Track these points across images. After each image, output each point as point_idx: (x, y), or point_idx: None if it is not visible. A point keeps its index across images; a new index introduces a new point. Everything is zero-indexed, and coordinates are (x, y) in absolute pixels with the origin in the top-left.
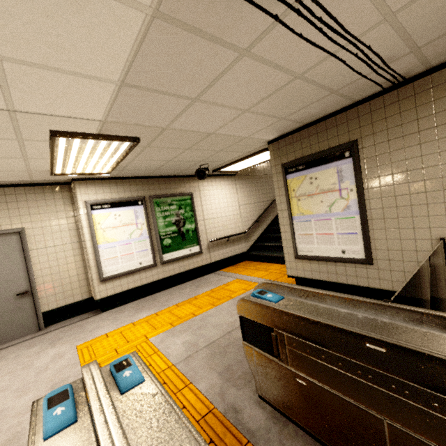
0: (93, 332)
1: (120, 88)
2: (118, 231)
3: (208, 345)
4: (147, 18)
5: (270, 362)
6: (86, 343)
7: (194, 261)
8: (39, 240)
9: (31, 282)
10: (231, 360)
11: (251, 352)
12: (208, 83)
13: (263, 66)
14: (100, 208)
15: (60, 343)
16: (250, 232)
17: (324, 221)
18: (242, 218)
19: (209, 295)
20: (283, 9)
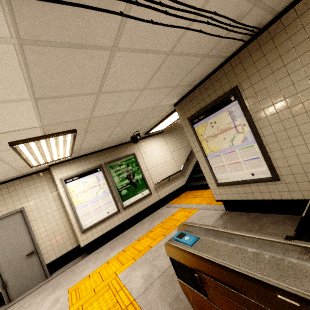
0: (80, 275)
1: (36, 102)
2: (87, 194)
3: (160, 276)
4: (16, 47)
5: (202, 300)
6: (75, 286)
7: (147, 201)
8: (35, 212)
9: (34, 244)
10: (178, 289)
11: (186, 289)
12: (100, 79)
13: (136, 54)
14: (71, 180)
15: (58, 288)
16: (184, 169)
17: (230, 153)
18: (175, 161)
19: (161, 226)
20: (124, 5)
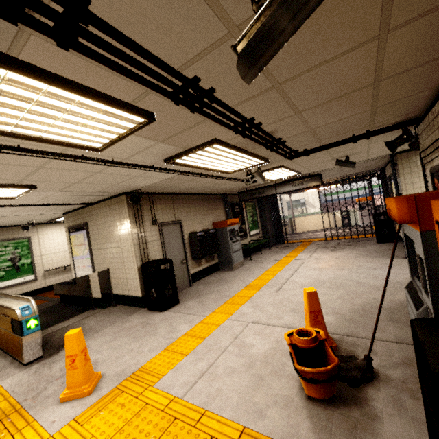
0: None
1: None
2: None
3: None
4: None
5: None
6: None
7: (28, 287)
8: None
9: None
10: None
11: None
12: None
13: None
14: None
15: None
16: None
17: (82, 260)
18: None
19: None
20: None
